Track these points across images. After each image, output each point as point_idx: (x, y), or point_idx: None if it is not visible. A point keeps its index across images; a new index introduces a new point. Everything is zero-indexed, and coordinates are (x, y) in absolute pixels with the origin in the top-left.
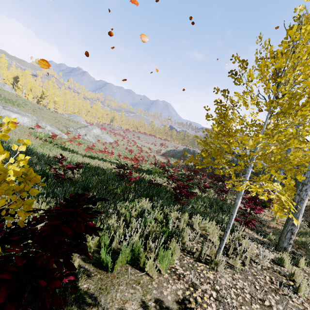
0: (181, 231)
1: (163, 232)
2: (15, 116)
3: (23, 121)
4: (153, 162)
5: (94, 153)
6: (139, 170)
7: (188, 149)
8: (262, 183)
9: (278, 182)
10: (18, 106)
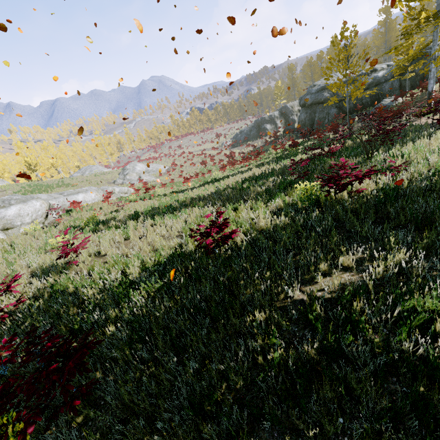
0: (435, 147)
1: (437, 149)
2: (81, 196)
3: (92, 198)
4: (238, 159)
5: (185, 185)
6: (281, 159)
7: (261, 119)
8: (393, 97)
9: (433, 79)
10: (51, 191)
